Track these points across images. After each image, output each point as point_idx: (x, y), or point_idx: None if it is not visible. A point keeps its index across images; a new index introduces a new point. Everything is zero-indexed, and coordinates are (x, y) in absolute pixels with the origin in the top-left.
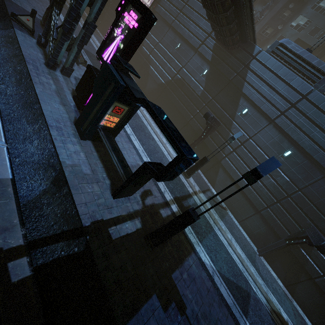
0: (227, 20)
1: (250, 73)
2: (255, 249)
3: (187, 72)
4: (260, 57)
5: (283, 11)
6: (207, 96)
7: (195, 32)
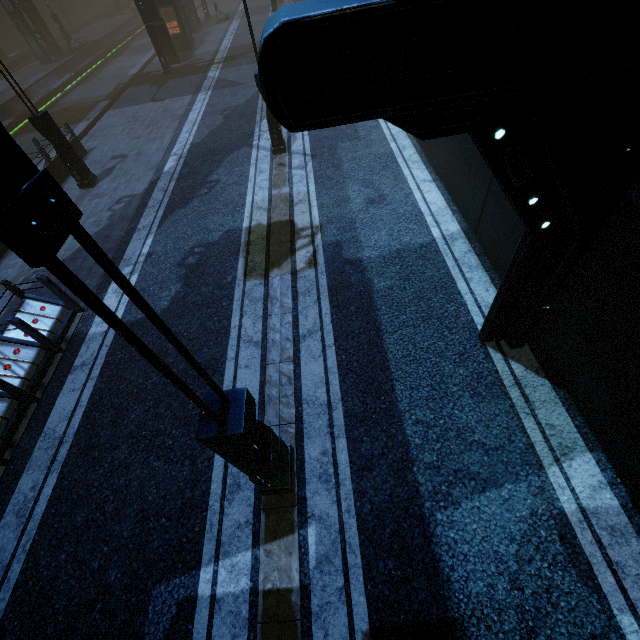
0: None
1: None
2: None
3: None
4: None
5: None
6: None
7: None
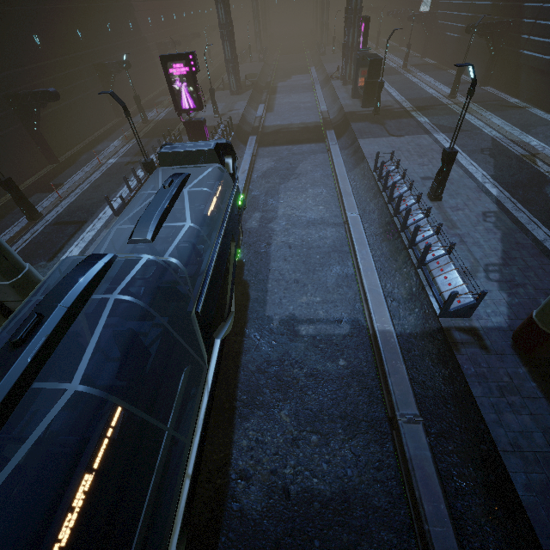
0: None
1: None
2: None
3: (476, 2)
4: None
5: None
6: (496, 5)
7: None
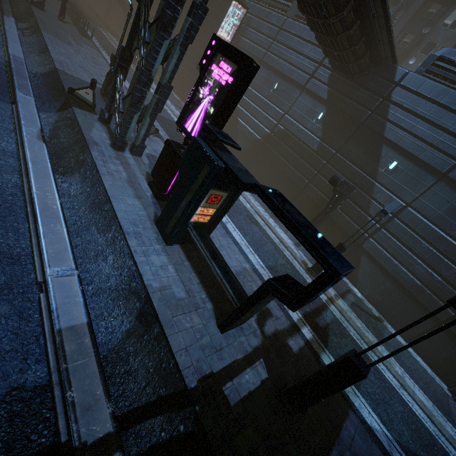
0: (349, 40)
1: (393, 108)
2: (445, 388)
3: (293, 120)
4: (407, 82)
5: (426, 7)
6: (328, 149)
7: (298, 64)
